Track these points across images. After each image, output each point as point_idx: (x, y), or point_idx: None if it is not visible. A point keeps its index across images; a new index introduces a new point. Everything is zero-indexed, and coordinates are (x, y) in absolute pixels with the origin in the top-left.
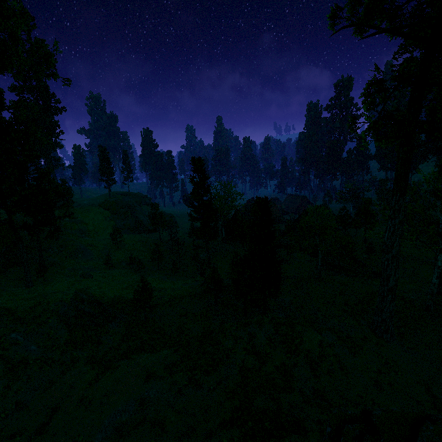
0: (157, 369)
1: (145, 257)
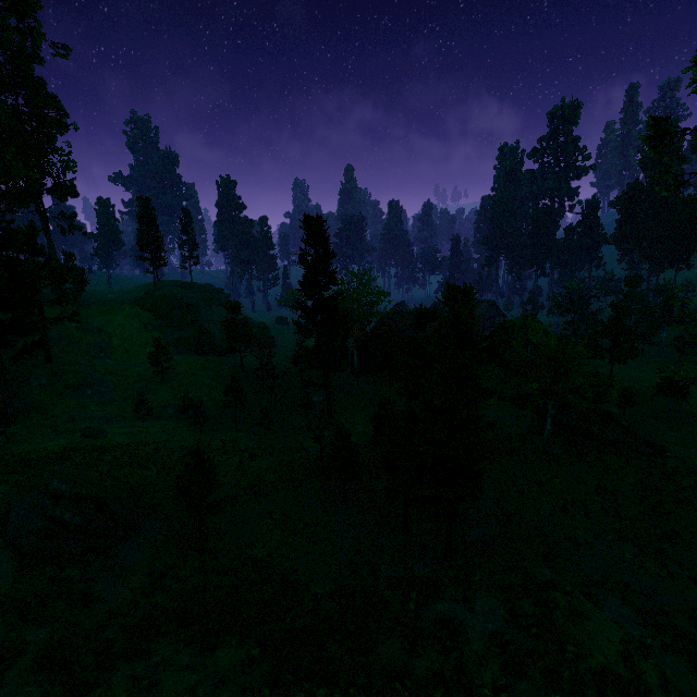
0: None
1: (212, 399)
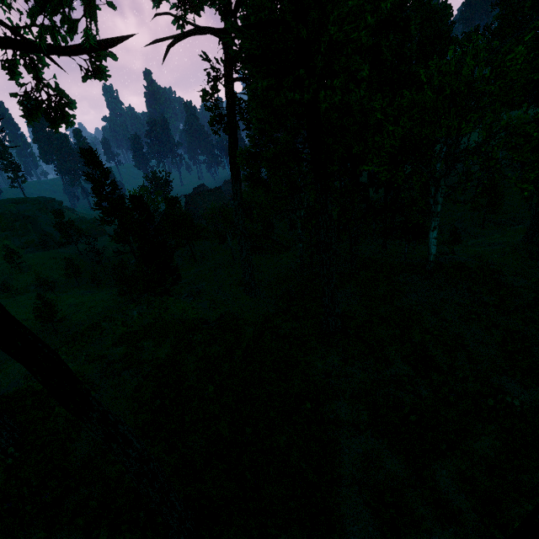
0: None
1: (61, 276)
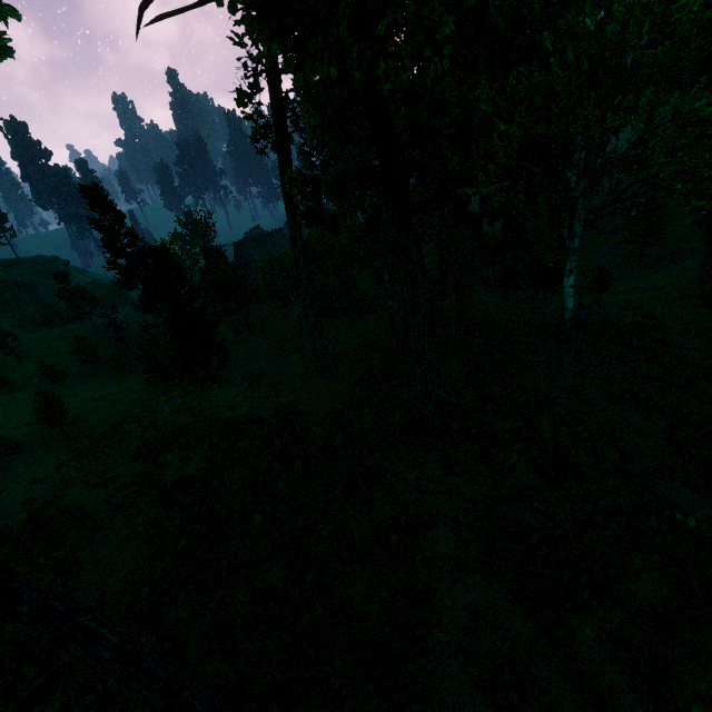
0: (45, 475)
1: (73, 362)
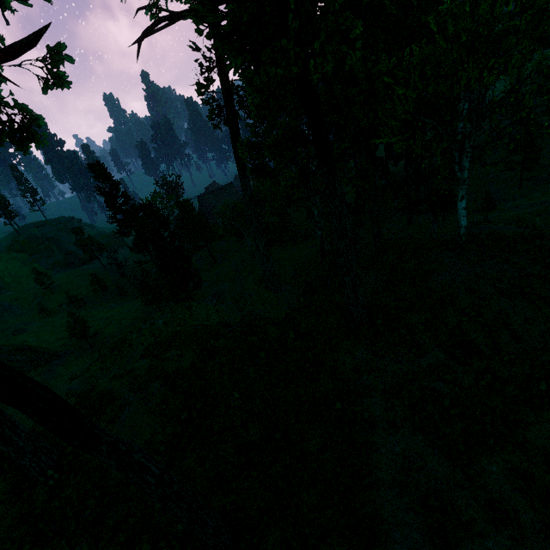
0: (79, 373)
1: (89, 292)
